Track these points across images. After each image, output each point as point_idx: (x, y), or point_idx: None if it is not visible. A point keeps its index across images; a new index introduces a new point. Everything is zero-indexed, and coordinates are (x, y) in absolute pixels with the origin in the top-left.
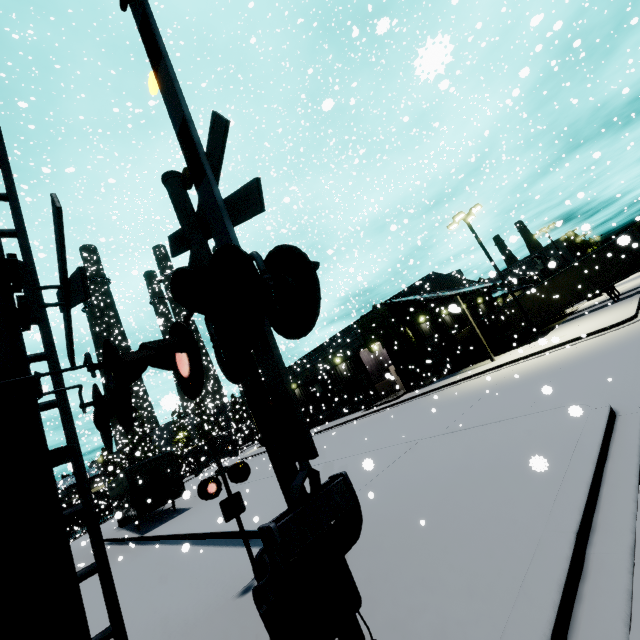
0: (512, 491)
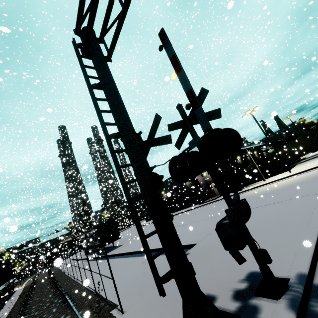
0: (288, 223)
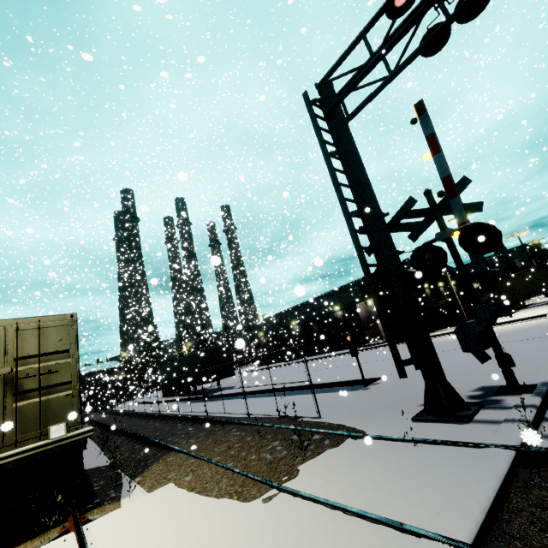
0: (520, 357)
